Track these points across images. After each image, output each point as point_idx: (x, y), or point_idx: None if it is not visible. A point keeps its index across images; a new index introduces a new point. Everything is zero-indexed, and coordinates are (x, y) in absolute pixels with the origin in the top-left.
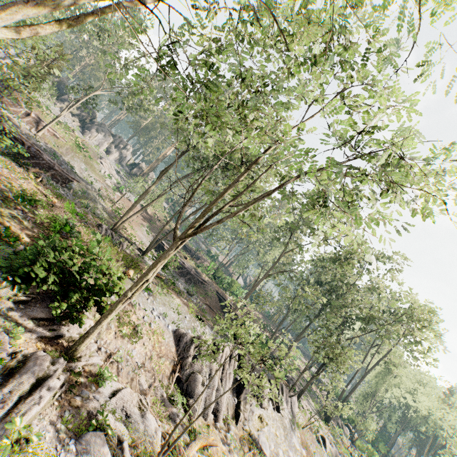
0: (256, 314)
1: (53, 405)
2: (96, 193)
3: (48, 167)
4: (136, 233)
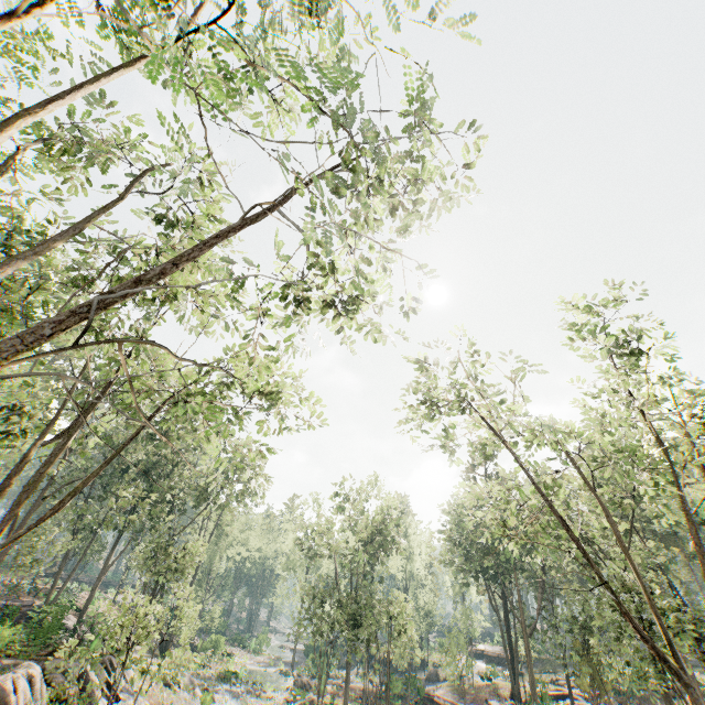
0: None
1: None
2: None
3: None
4: None
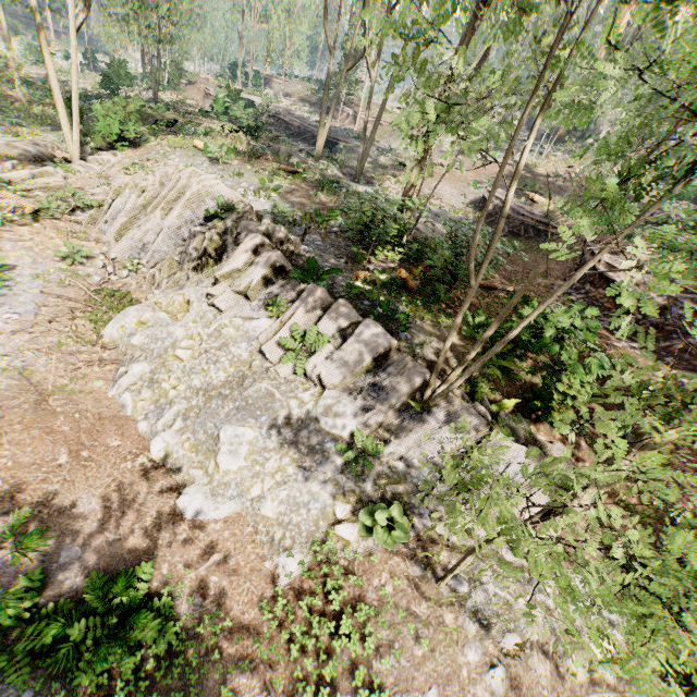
0: None
1: (17, 156)
2: (378, 152)
3: (312, 138)
4: (425, 184)
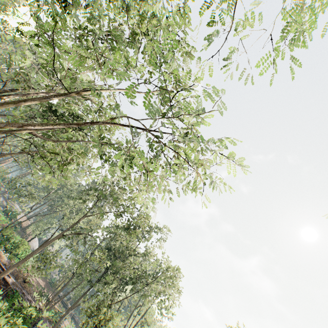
0: (38, 281)
1: None
2: None
3: None
4: None
